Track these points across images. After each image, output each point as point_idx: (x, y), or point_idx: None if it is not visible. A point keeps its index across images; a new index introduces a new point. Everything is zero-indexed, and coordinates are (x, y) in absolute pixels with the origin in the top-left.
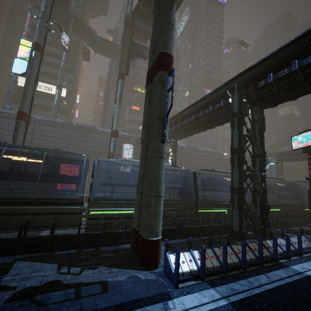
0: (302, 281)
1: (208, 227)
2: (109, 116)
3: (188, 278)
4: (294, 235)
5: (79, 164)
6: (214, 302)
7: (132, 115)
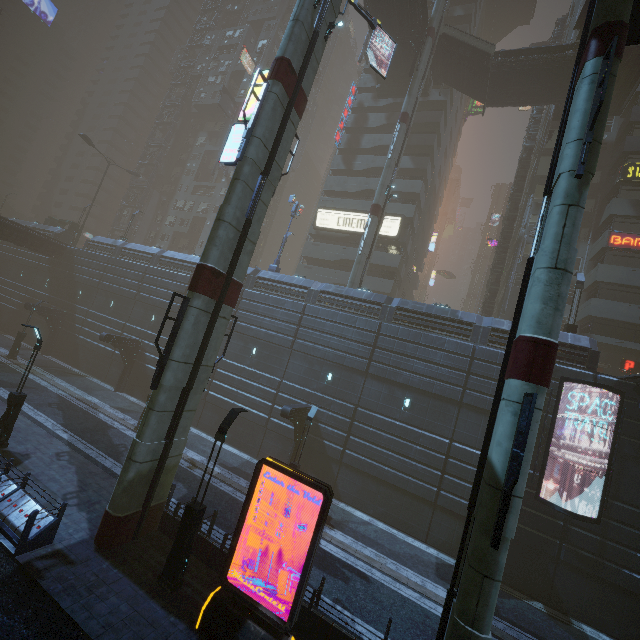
0: None
1: None
2: (512, 276)
3: None
4: None
5: (324, 489)
6: None
7: (609, 269)
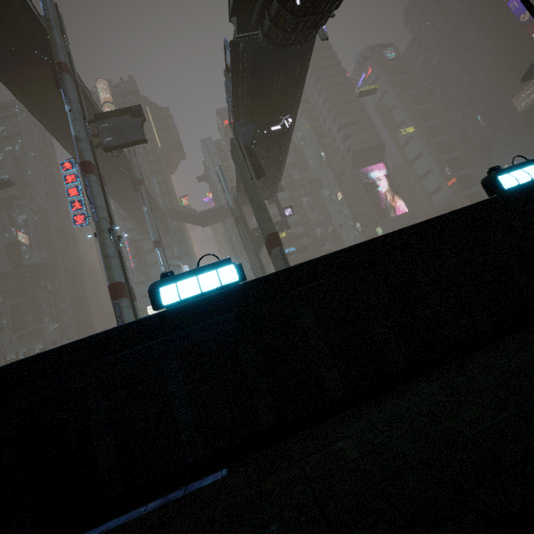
0: None
1: None
2: None
3: None
4: None
5: None
6: None
7: None
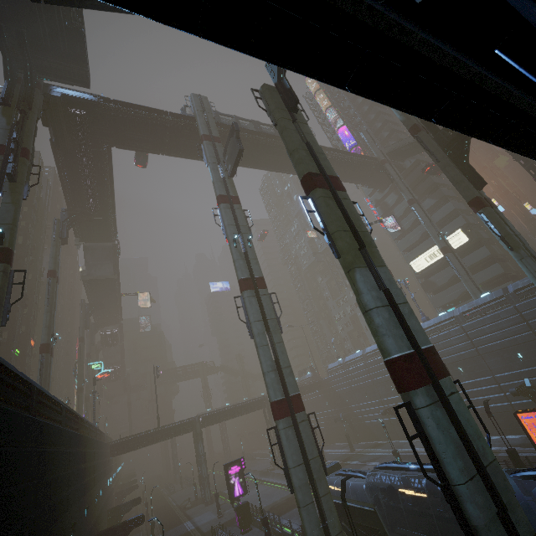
0: None
1: None
2: None
3: None
4: None
5: None
6: None
7: None
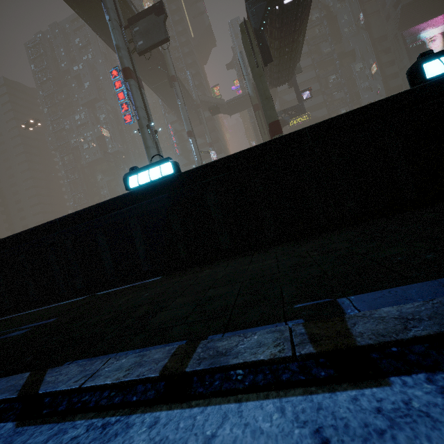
0: None
1: None
2: None
3: None
4: None
5: None
6: None
7: None
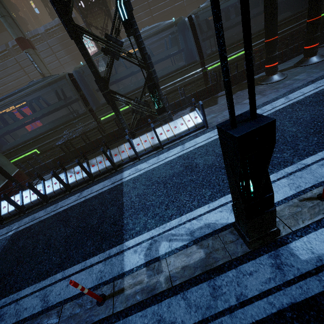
0: (102, 194)
1: (102, 138)
2: None
3: (11, 215)
4: (225, 99)
5: None
6: (6, 233)
7: None
